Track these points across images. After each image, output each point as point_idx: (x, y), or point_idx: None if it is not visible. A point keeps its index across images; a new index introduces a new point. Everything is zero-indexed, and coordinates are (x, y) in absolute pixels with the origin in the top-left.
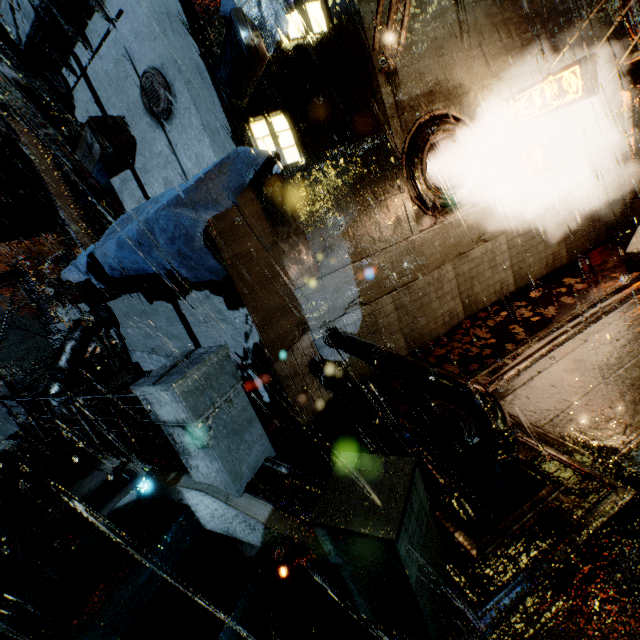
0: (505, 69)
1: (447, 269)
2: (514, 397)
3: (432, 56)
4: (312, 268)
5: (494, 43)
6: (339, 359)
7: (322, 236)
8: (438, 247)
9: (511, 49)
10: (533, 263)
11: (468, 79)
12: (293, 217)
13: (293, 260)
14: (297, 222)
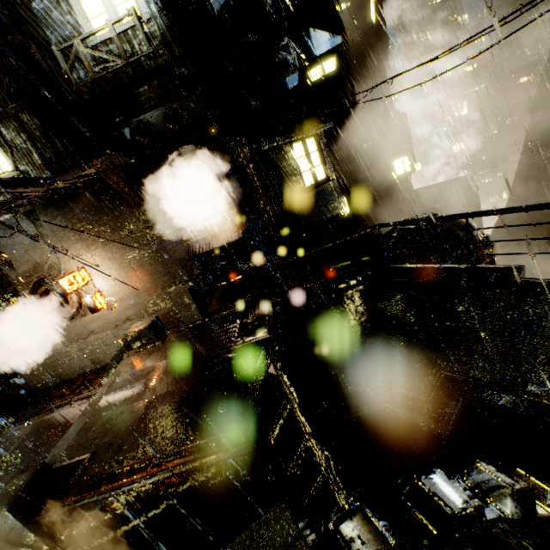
0: (82, 249)
1: (73, 347)
2: None
3: (31, 252)
4: None
5: (70, 238)
6: (20, 383)
7: None
8: (64, 337)
9: (83, 238)
10: None
11: (58, 258)
12: None
13: None
14: None
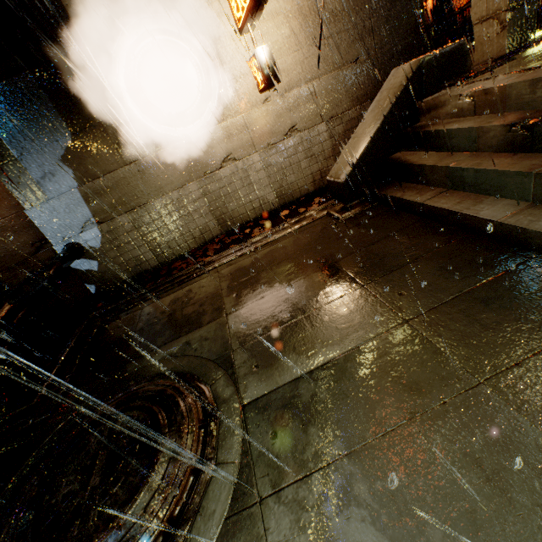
0: None
1: (191, 189)
2: (125, 319)
3: None
4: (38, 192)
5: None
6: (88, 268)
7: (39, 162)
8: (177, 168)
9: None
10: (297, 180)
11: None
12: (1, 146)
13: (14, 185)
14: (7, 150)
